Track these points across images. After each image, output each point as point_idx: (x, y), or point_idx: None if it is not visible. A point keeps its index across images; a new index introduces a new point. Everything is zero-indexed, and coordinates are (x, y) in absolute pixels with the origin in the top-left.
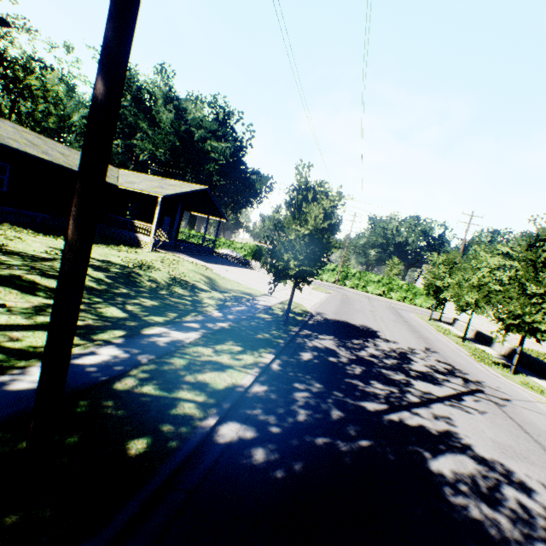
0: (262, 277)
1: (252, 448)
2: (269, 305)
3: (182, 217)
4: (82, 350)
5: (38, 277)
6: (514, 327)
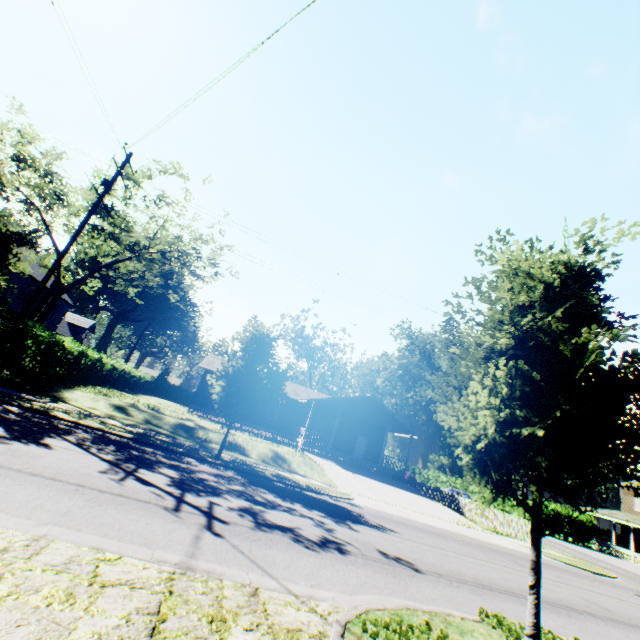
0: (419, 502)
1: (1, 406)
2: (275, 471)
3: (383, 439)
4: (66, 406)
5: (134, 410)
6: (469, 468)
